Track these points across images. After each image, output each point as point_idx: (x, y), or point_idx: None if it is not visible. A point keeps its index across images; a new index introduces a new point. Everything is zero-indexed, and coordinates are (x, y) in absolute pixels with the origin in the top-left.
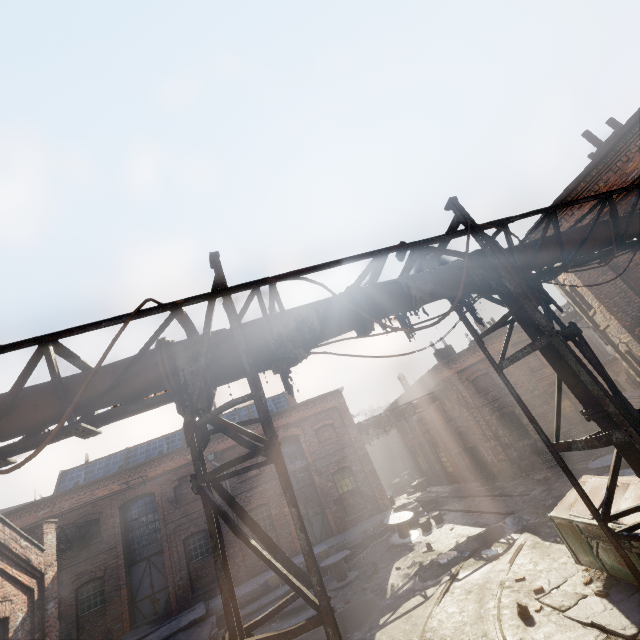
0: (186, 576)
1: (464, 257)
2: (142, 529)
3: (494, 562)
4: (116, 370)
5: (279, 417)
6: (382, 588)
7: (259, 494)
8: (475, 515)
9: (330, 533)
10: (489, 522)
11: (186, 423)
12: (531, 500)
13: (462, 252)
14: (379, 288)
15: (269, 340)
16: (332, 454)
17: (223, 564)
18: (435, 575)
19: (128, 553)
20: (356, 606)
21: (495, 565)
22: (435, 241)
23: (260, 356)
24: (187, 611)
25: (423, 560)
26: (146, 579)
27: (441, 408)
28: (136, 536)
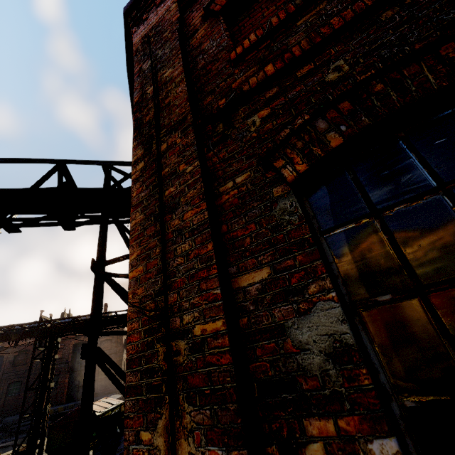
0: (2, 402)
1: (32, 330)
2: None
3: None
4: None
5: None
6: None
7: (57, 369)
8: None
9: None
10: None
11: None
12: None
13: (32, 328)
14: (5, 334)
15: None
16: None
17: None
18: None
19: None
20: None
21: None
22: (23, 325)
23: None
24: None
25: None
26: None
27: None
28: None
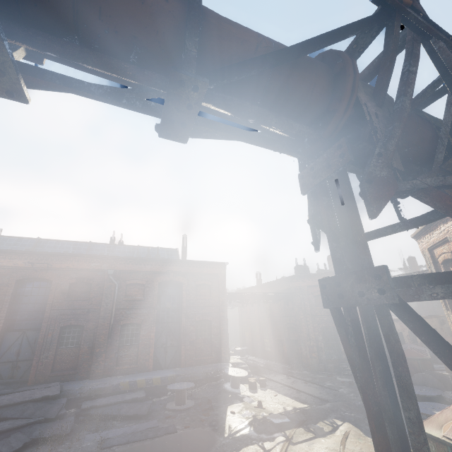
0: (52, 357)
1: None
2: (29, 305)
3: (323, 438)
4: (276, 43)
5: (174, 264)
6: (220, 425)
7: (136, 315)
8: (294, 391)
9: (177, 364)
10: (309, 401)
11: (375, 178)
12: (342, 396)
13: None
14: None
15: (450, 138)
16: (202, 307)
17: (385, 450)
18: (269, 431)
19: (8, 320)
20: (195, 433)
21: (326, 442)
22: None
23: (414, 157)
24: (42, 386)
25: (256, 414)
26: (15, 347)
27: (283, 305)
28: (21, 309)
